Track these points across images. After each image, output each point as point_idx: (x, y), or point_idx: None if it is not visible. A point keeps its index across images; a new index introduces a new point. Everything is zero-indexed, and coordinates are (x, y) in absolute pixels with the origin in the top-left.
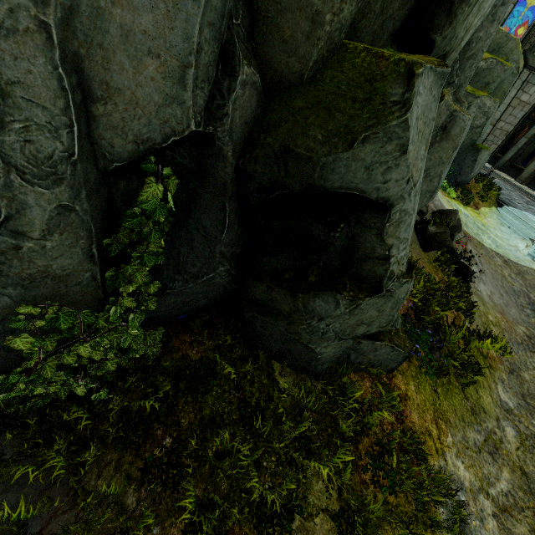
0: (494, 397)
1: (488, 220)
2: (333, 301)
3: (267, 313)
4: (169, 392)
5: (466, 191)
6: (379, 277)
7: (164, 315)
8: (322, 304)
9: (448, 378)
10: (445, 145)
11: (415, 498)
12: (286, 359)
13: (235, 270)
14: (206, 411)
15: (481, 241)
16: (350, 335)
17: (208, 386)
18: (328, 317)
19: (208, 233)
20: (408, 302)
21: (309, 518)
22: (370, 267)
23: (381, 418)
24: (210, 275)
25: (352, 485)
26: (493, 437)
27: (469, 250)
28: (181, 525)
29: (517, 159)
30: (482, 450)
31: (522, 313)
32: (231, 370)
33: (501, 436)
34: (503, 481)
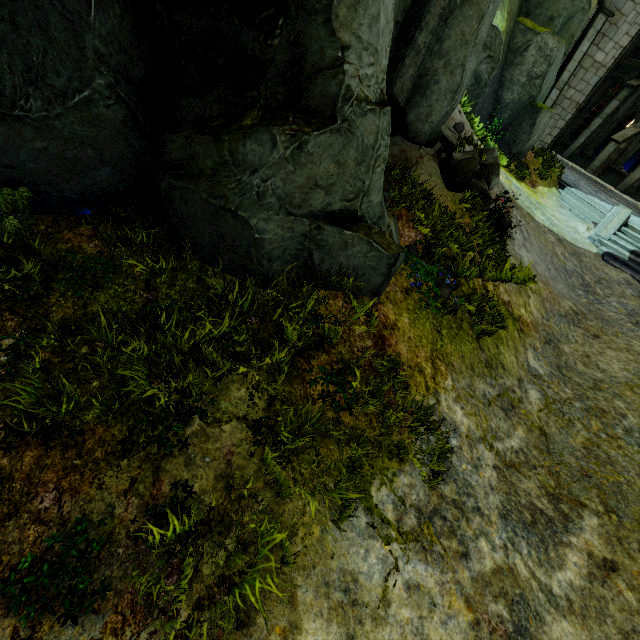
0: (520, 360)
1: (546, 200)
2: (268, 139)
3: (185, 176)
4: (37, 281)
5: (521, 166)
6: (332, 101)
7: (42, 186)
8: (255, 148)
9: (459, 323)
10: (469, 13)
11: (382, 423)
12: (222, 256)
13: (131, 100)
14: (92, 308)
15: (532, 214)
16: (303, 209)
17: (104, 284)
18: (263, 166)
19: (68, 8)
20: (417, 235)
21: (215, 424)
22: (321, 86)
23: (353, 340)
24: (84, 93)
25: (291, 398)
26: (511, 395)
27: (513, 215)
28: (3, 413)
29: (590, 145)
30: (493, 404)
31: (572, 291)
32: (141, 266)
33: (522, 397)
34: (515, 439)
